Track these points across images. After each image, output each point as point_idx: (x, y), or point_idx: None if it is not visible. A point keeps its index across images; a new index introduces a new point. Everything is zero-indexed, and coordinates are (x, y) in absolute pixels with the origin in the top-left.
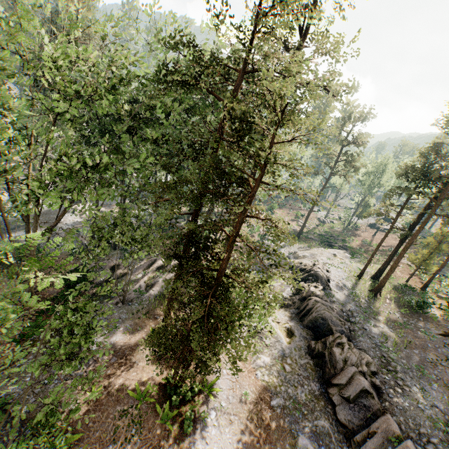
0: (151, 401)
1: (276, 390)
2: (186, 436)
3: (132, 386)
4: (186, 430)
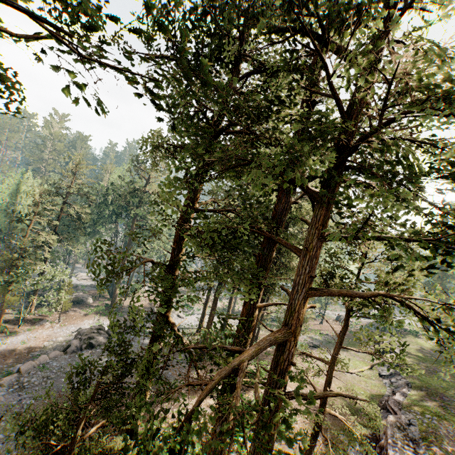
0: None
1: (43, 350)
2: None
3: None
4: None
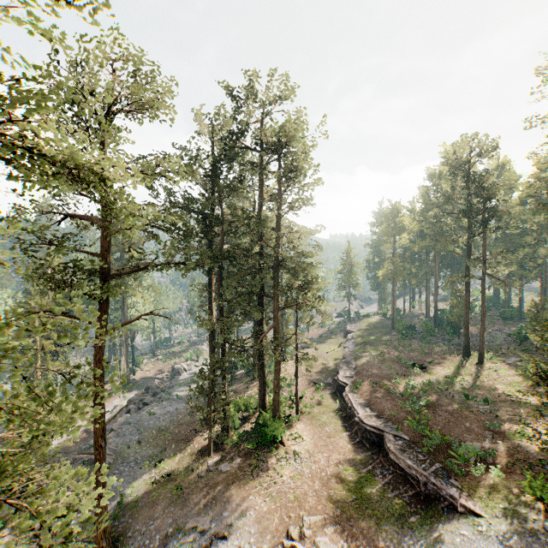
0: None
1: None
2: None
3: None
4: None
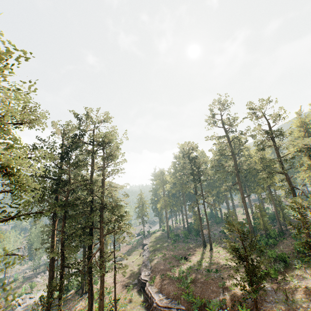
0: None
1: None
2: None
3: None
4: None
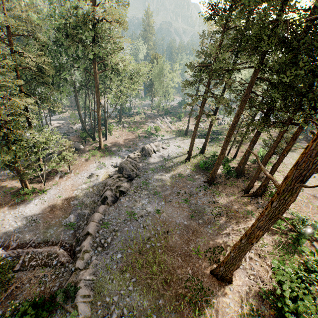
0: (13, 192)
1: (78, 198)
2: (18, 204)
3: (10, 186)
4: (17, 201)
